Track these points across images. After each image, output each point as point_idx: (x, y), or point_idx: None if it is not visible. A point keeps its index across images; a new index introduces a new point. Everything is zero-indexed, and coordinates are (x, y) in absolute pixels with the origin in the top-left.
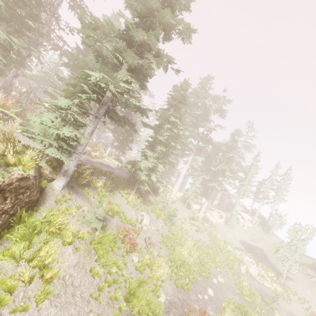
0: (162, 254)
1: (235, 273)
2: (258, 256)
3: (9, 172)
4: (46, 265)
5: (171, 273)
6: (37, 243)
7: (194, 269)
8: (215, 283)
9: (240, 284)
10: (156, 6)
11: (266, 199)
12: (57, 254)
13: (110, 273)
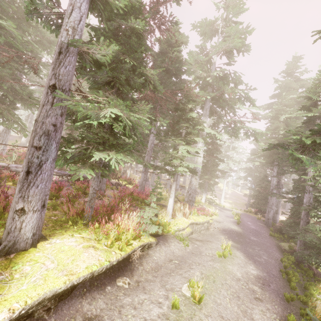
0: None
1: None
2: None
3: None
4: None
5: None
6: None
7: None
8: None
9: None
10: None
11: None
12: None
13: None
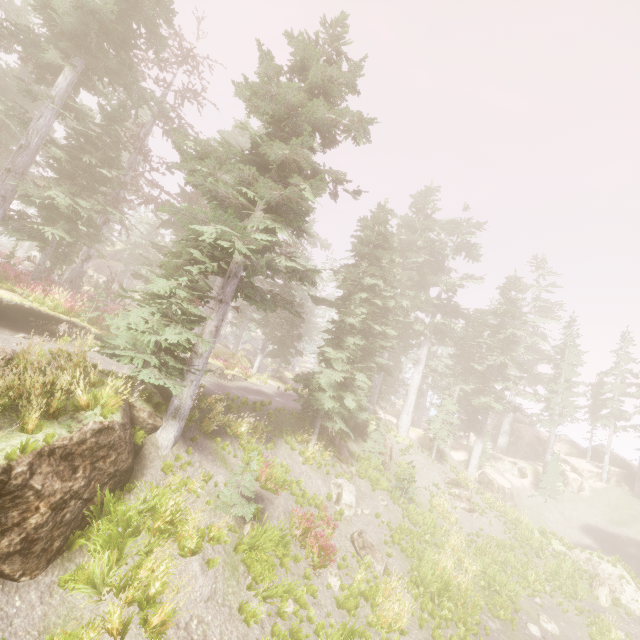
0: (395, 568)
1: (585, 609)
2: (638, 560)
3: (80, 420)
4: (152, 599)
5: (419, 612)
6: (134, 554)
7: (475, 602)
8: (536, 635)
9: (603, 637)
10: (299, 99)
11: (621, 419)
12: (171, 574)
13: (281, 615)
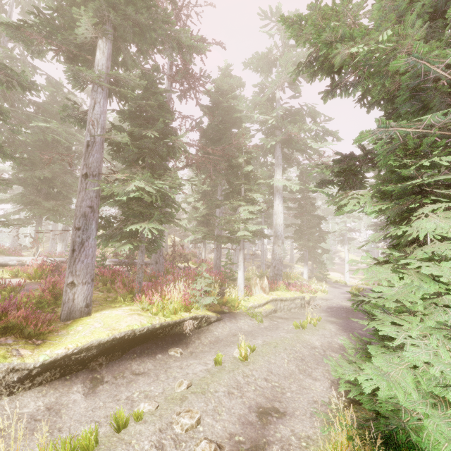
0: None
1: None
2: None
3: None
4: None
5: None
6: None
7: None
8: None
9: None
10: None
11: None
12: None
13: None
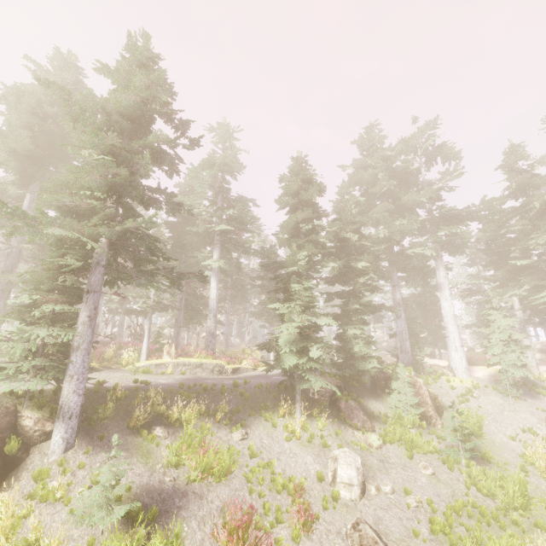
0: None
1: None
2: None
3: None
4: None
5: None
6: None
7: None
8: None
9: None
10: (114, 104)
11: None
12: None
13: None
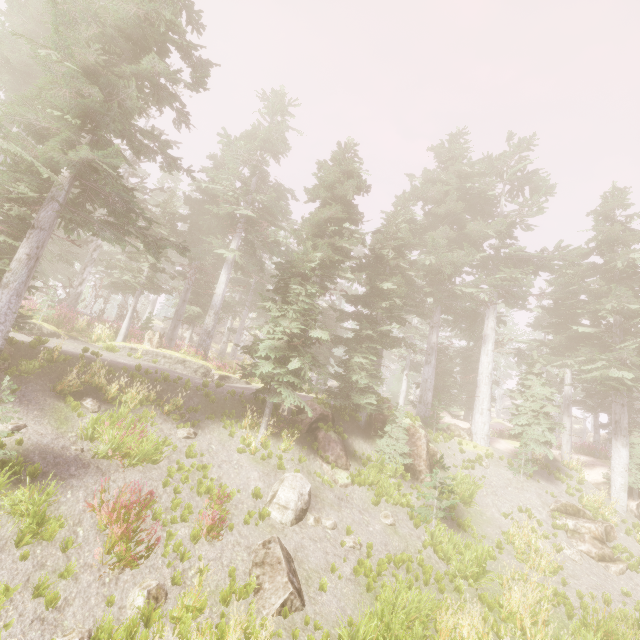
0: (322, 612)
1: None
2: None
3: None
4: None
5: None
6: None
7: None
8: None
9: None
10: (114, 16)
11: None
12: None
13: None
